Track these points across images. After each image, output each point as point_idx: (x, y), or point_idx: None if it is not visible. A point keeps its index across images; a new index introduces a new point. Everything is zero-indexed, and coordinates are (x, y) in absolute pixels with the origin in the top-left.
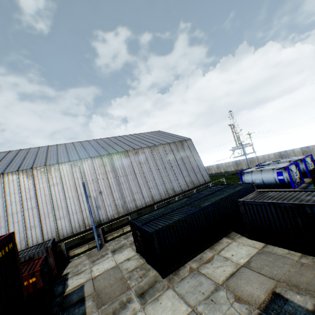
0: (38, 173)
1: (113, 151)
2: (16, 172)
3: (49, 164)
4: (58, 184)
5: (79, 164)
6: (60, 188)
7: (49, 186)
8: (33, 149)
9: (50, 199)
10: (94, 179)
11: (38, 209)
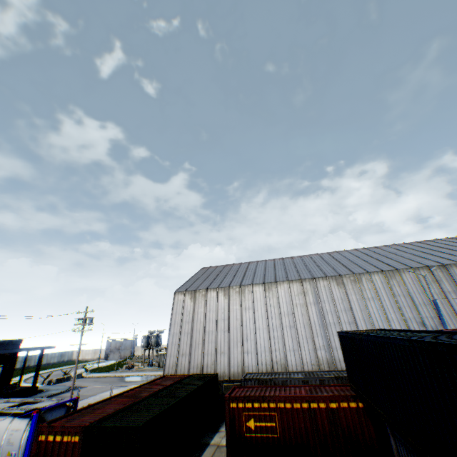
0: (347, 282)
1: (446, 262)
2: (325, 277)
3: (358, 272)
4: (374, 298)
5: (397, 276)
6: (377, 305)
7: (363, 299)
8: (314, 256)
9: (367, 316)
10: (425, 300)
11: (356, 325)
